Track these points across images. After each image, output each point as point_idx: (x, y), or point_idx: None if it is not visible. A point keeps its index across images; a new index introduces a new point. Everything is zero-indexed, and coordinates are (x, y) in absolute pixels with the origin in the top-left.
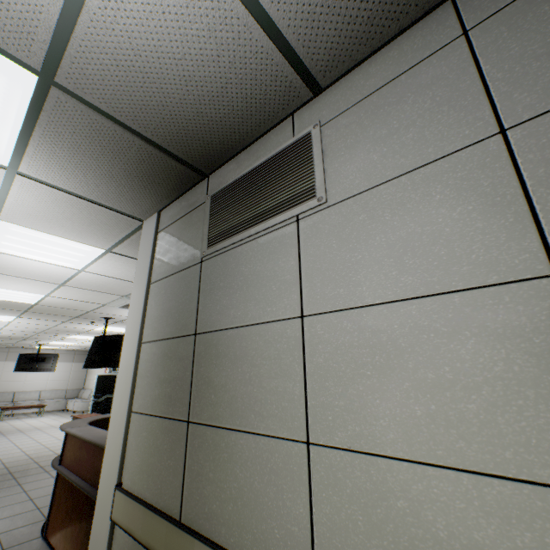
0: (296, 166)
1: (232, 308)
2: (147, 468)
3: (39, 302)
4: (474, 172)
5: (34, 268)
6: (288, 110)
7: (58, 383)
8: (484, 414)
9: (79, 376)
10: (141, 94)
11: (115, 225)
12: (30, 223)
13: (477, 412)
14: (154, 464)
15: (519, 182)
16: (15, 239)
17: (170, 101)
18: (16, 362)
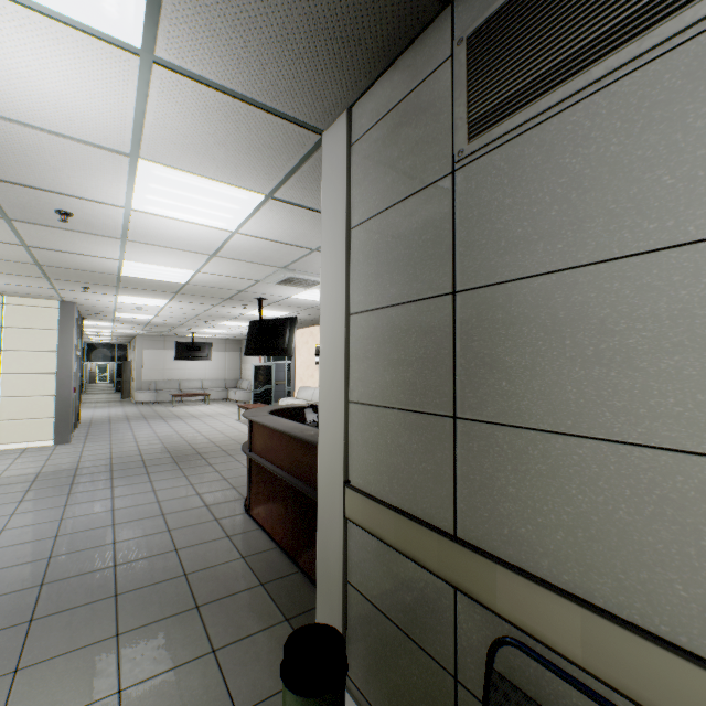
0: None
1: (540, 240)
2: (386, 469)
3: (190, 281)
4: None
5: (183, 233)
6: None
7: (215, 373)
8: None
9: (234, 367)
10: None
11: (281, 148)
12: (175, 160)
13: None
14: (397, 465)
15: None
16: (159, 189)
17: None
18: (174, 351)
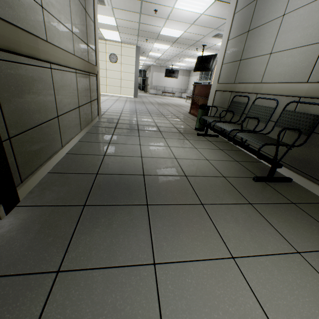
0: None
1: (263, 18)
2: (226, 77)
3: (180, 36)
4: None
5: (185, 16)
6: None
7: (177, 85)
8: (311, 32)
9: (185, 83)
10: None
11: None
12: None
13: (310, 32)
14: (228, 75)
15: None
16: (184, 1)
17: None
18: (163, 74)
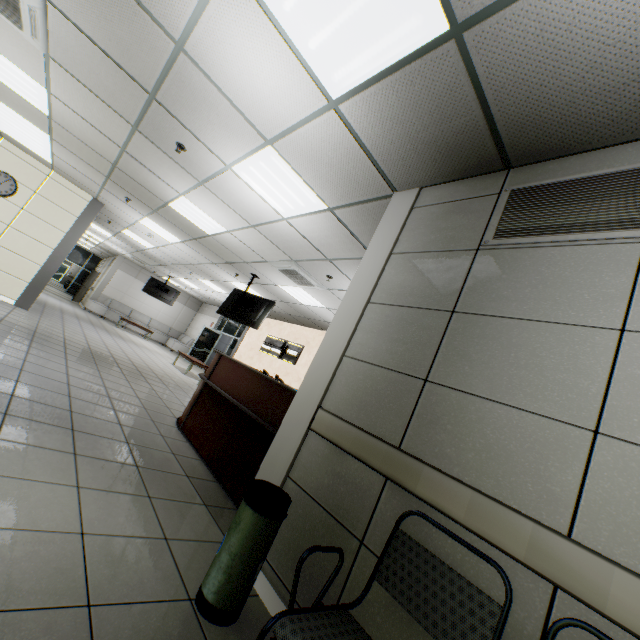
0: None
1: (515, 301)
2: (359, 403)
3: (215, 235)
4: None
5: (248, 201)
6: None
7: (166, 318)
8: None
9: (185, 321)
10: (530, 69)
11: (364, 187)
12: (292, 158)
13: None
14: (369, 402)
15: None
16: (263, 168)
17: (552, 83)
18: (143, 283)
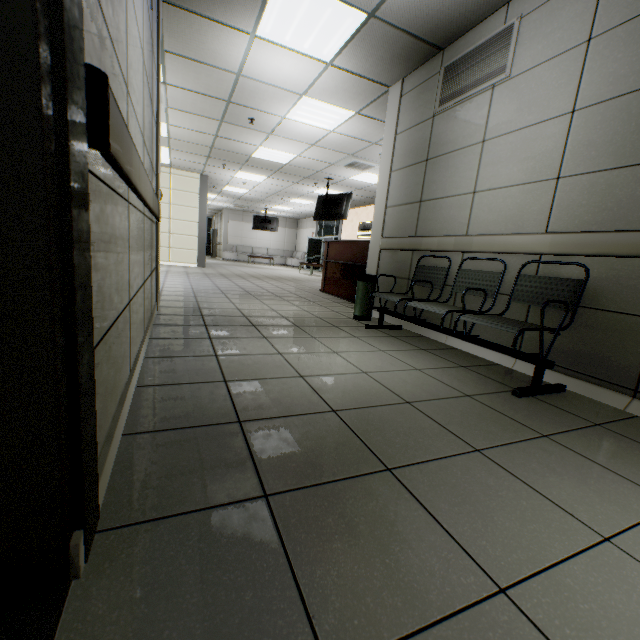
0: (500, 50)
1: (449, 143)
2: (397, 227)
3: (289, 163)
4: (571, 63)
5: (303, 131)
6: (505, 2)
7: (277, 244)
8: (533, 166)
9: (291, 241)
10: (416, 13)
11: (370, 93)
12: (320, 97)
13: (531, 166)
14: (401, 224)
15: (581, 70)
16: (305, 109)
17: (431, 13)
18: (249, 224)
